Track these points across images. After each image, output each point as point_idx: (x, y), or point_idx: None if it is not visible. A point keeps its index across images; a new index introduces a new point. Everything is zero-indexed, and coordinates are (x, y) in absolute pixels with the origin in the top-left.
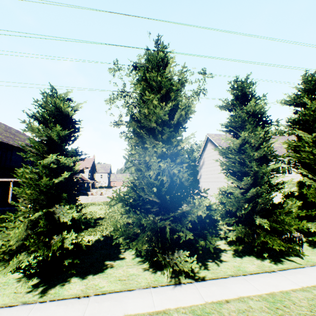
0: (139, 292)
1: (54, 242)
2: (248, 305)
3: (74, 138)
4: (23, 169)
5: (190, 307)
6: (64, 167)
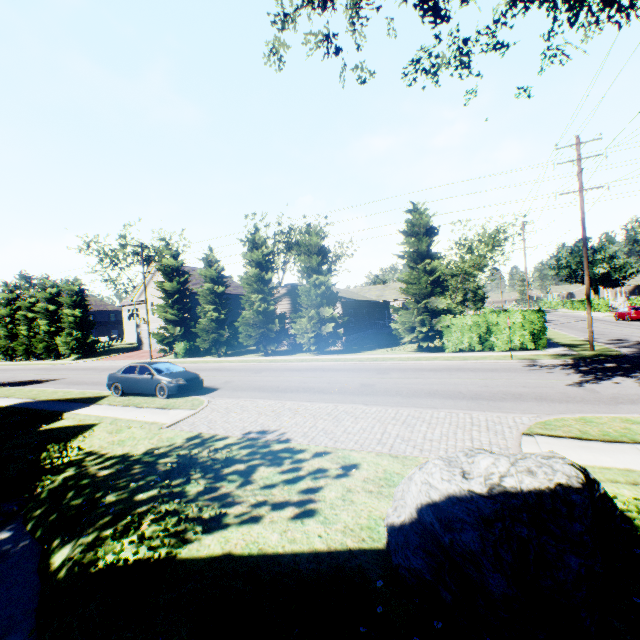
0: None
1: None
2: None
3: None
4: None
5: None
6: None
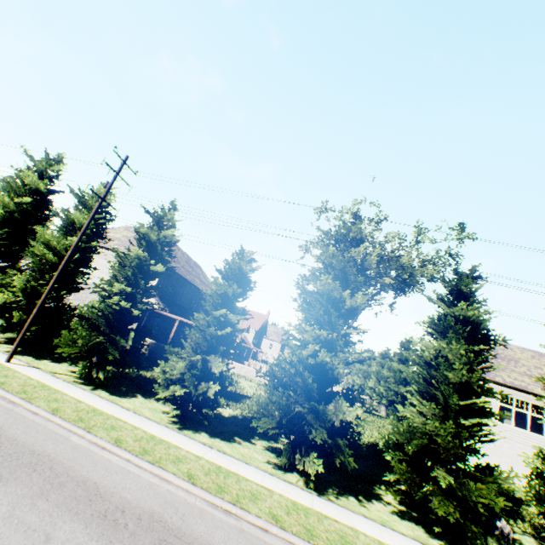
0: (254, 468)
1: (201, 387)
2: (356, 534)
3: (245, 297)
4: (200, 315)
5: (294, 501)
6: (229, 322)
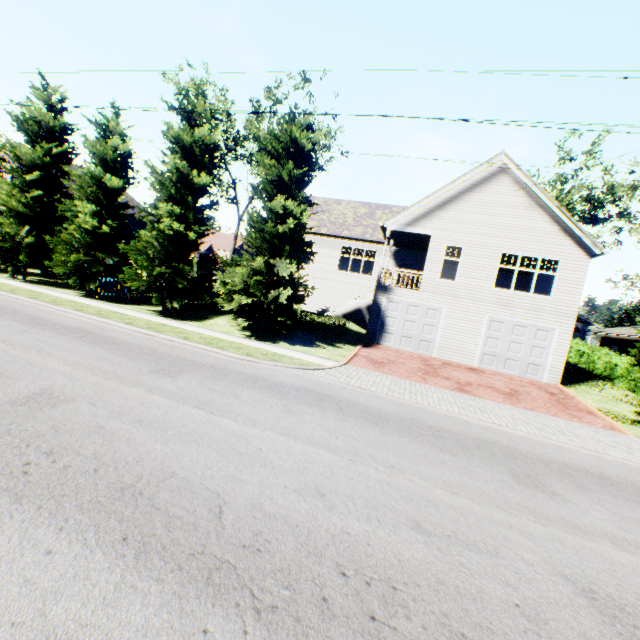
0: None
1: None
2: None
3: None
4: None
5: None
6: None
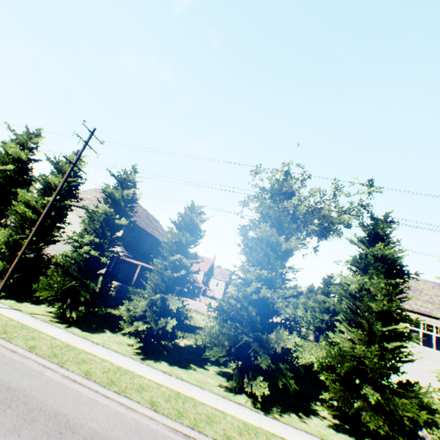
0: (209, 393)
1: (160, 322)
2: None
3: (196, 244)
4: (158, 260)
5: (245, 421)
6: (183, 265)
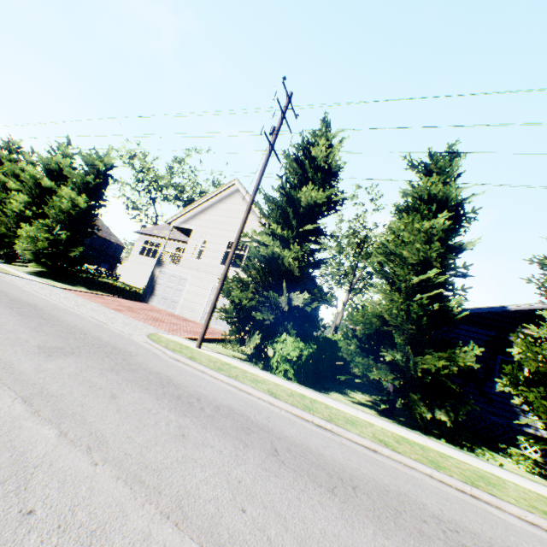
0: None
1: None
2: None
3: None
4: None
5: None
6: None
